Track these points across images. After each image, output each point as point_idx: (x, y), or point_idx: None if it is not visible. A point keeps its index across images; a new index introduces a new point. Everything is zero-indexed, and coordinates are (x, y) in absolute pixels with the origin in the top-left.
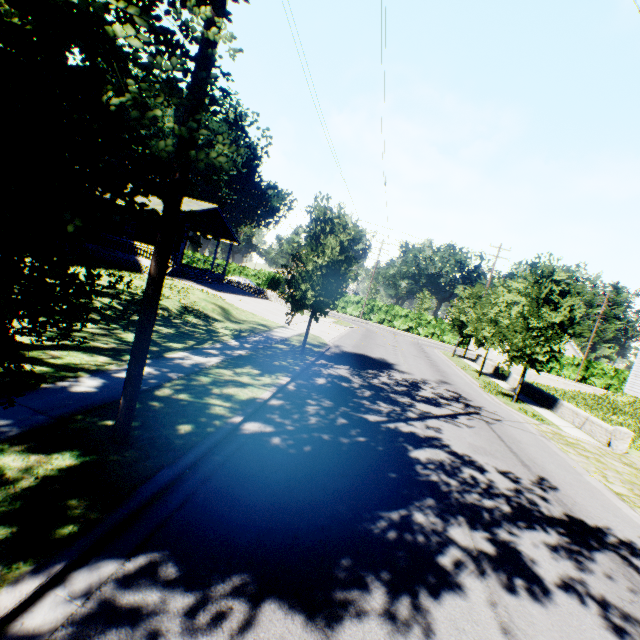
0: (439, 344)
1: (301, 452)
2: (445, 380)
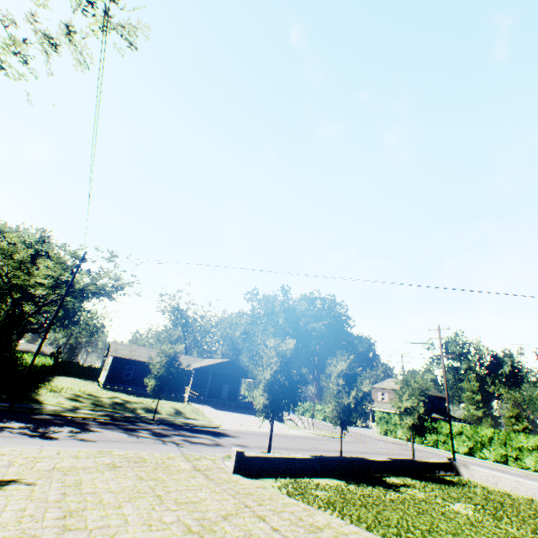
0: (497, 467)
1: (37, 418)
2: (252, 446)
